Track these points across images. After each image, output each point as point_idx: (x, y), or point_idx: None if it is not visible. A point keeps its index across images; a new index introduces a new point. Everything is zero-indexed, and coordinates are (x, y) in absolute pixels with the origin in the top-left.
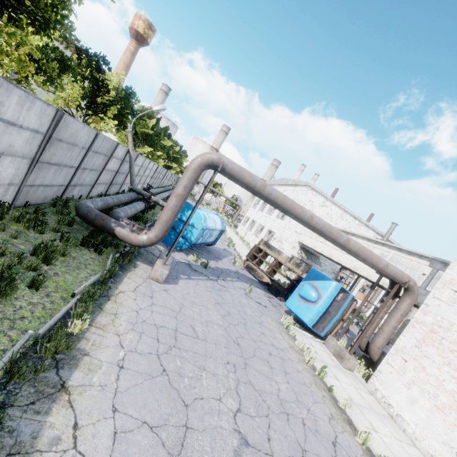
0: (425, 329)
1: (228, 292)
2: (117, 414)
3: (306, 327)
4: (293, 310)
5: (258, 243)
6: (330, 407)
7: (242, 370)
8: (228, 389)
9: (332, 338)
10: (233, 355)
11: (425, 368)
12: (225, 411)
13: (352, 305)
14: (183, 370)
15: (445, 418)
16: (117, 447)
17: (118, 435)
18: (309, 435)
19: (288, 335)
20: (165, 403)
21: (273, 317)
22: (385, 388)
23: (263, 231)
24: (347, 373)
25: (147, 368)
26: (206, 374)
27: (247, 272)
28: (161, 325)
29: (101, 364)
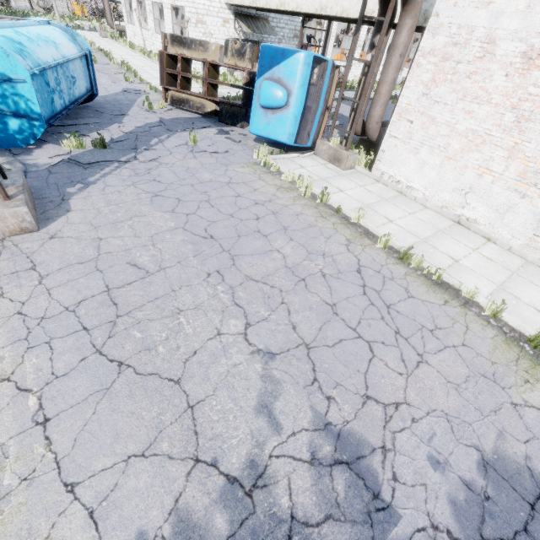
0: (434, 61)
1: (162, 166)
2: (79, 489)
3: (288, 145)
4: (264, 135)
5: (163, 47)
6: (344, 231)
7: (231, 270)
8: (224, 310)
9: (322, 142)
10: (212, 259)
11: (435, 119)
12: (231, 342)
13: (334, 78)
14: (150, 338)
15: (457, 165)
16: (105, 526)
17: (97, 512)
18: (333, 283)
19: (271, 173)
20: (145, 406)
21: (242, 161)
22: (392, 166)
23: (165, 17)
24: (349, 175)
25: (91, 385)
26: (185, 317)
27: (178, 111)
28: (77, 302)
29: (4, 449)
